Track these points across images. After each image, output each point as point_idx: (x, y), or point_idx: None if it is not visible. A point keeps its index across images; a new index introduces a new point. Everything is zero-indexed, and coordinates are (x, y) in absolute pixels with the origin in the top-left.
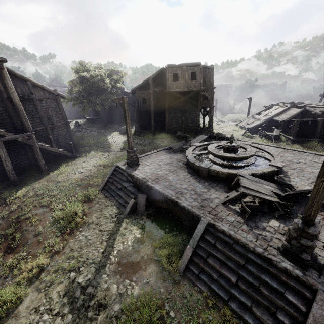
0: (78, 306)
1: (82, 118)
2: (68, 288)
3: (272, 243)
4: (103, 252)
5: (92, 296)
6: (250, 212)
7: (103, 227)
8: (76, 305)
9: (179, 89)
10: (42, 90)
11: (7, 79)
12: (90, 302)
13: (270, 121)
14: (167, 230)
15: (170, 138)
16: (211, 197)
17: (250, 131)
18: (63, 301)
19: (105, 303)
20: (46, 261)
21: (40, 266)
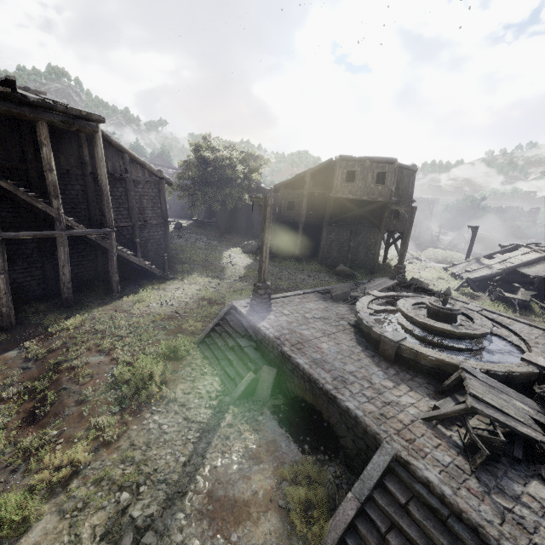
0: None
1: (187, 218)
2: (112, 524)
3: (539, 539)
4: (184, 463)
5: None
6: (489, 454)
7: (191, 413)
8: None
9: (354, 195)
10: (142, 169)
11: (99, 147)
12: None
13: (510, 273)
14: (307, 447)
15: (325, 274)
16: (401, 401)
17: (472, 285)
18: None
19: None
20: (85, 457)
21: (74, 464)
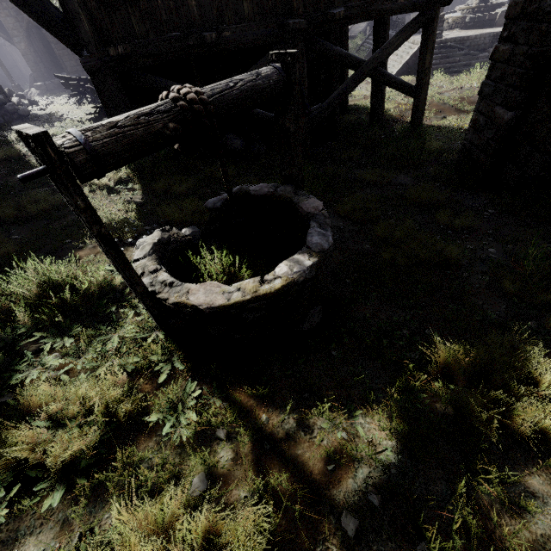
0: None
1: None
2: None
3: None
4: None
5: None
6: None
7: None
8: None
9: None
10: None
11: None
12: None
13: None
14: None
15: None
16: None
17: None
18: None
19: None
20: None
21: None
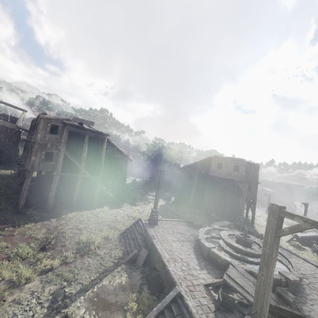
0: (54, 307)
1: (141, 178)
2: (57, 291)
3: None
4: (92, 280)
5: (66, 306)
6: (221, 300)
7: (104, 262)
8: (53, 305)
9: (221, 175)
10: (120, 153)
11: (104, 144)
12: (62, 309)
13: None
14: (149, 291)
15: (203, 217)
16: (198, 276)
17: (300, 240)
18: (49, 297)
19: (70, 317)
20: (57, 265)
21: (52, 266)
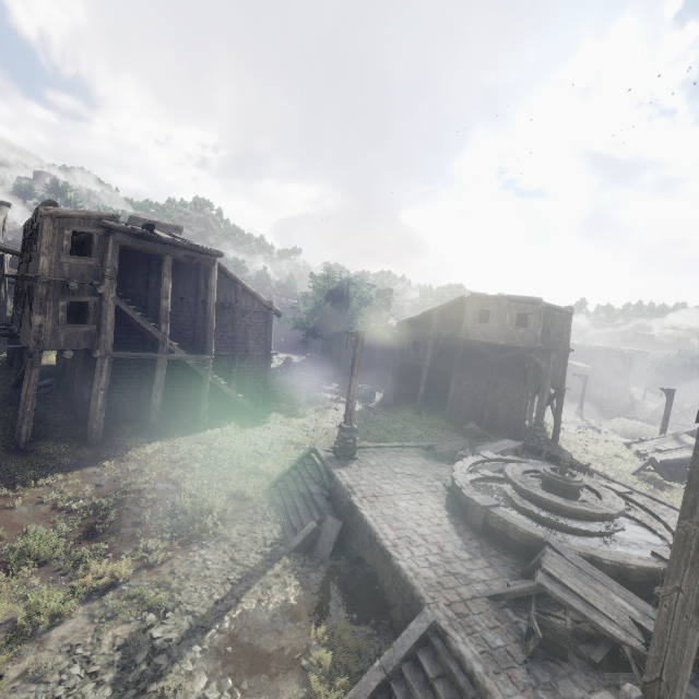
0: (129, 680)
1: (302, 354)
2: (132, 639)
3: None
4: (217, 601)
5: (160, 675)
6: (541, 637)
7: (240, 555)
8: (127, 676)
9: (488, 339)
10: (253, 299)
11: (213, 278)
12: (151, 684)
13: None
14: (354, 616)
15: (450, 432)
16: (470, 575)
17: (660, 469)
18: (113, 657)
19: None
20: (127, 573)
21: (115, 577)
